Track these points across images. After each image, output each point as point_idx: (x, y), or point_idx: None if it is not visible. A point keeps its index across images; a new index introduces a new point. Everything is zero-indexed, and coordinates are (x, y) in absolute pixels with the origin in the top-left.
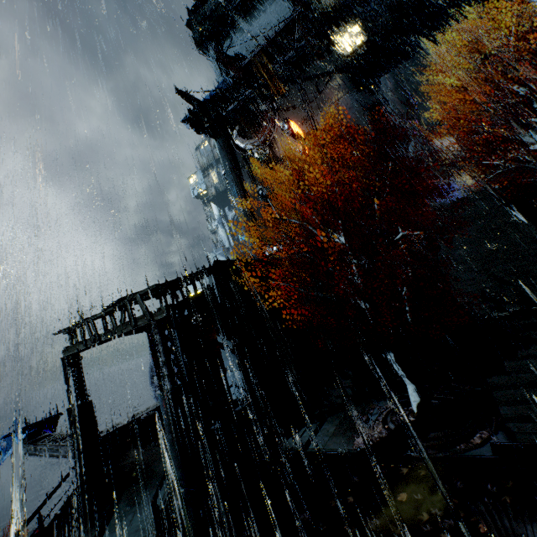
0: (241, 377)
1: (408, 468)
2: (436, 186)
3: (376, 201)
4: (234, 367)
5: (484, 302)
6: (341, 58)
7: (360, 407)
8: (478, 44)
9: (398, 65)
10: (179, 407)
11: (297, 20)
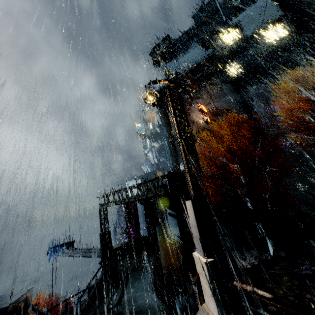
0: (178, 230)
1: (270, 276)
2: (279, 144)
3: (257, 154)
4: (174, 224)
5: (306, 206)
6: (229, 77)
7: (240, 253)
8: (302, 77)
9: (259, 83)
10: (167, 233)
11: (208, 59)
